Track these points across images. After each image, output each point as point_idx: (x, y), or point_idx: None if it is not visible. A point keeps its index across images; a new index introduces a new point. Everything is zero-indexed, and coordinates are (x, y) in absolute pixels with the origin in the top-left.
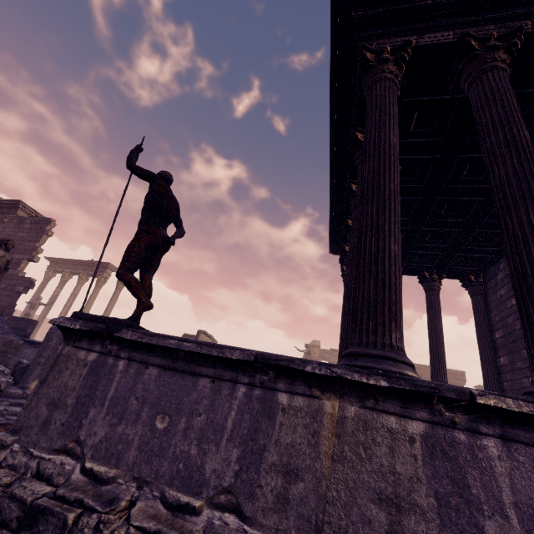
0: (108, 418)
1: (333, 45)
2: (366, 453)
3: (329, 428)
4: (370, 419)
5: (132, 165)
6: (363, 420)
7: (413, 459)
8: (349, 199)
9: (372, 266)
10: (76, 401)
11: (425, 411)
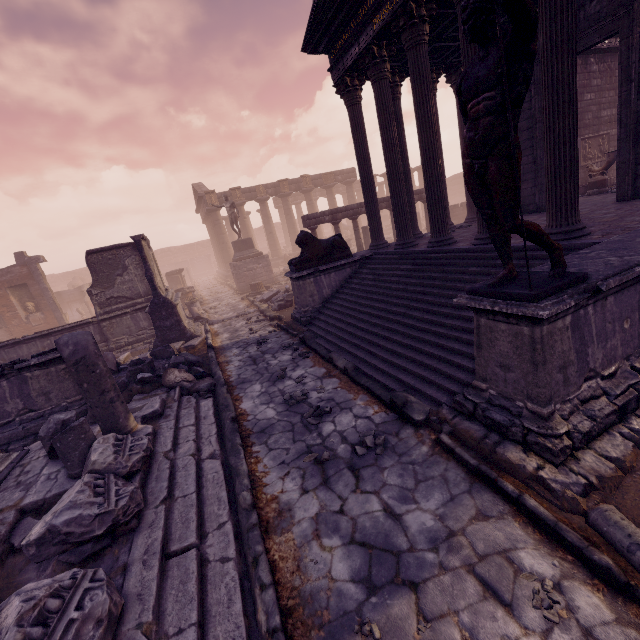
0: (600, 346)
1: None
2: None
3: None
4: None
5: None
6: None
7: None
8: None
9: None
10: (576, 354)
11: None
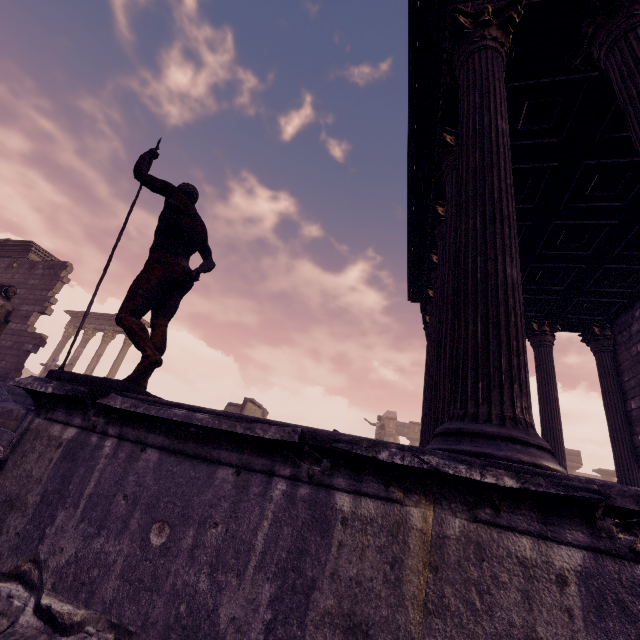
0: (83, 526)
1: (412, 18)
2: (483, 601)
3: (418, 554)
4: (487, 541)
5: (141, 173)
6: (475, 542)
7: (566, 615)
8: (433, 227)
9: (478, 299)
10: (40, 499)
11: (583, 531)
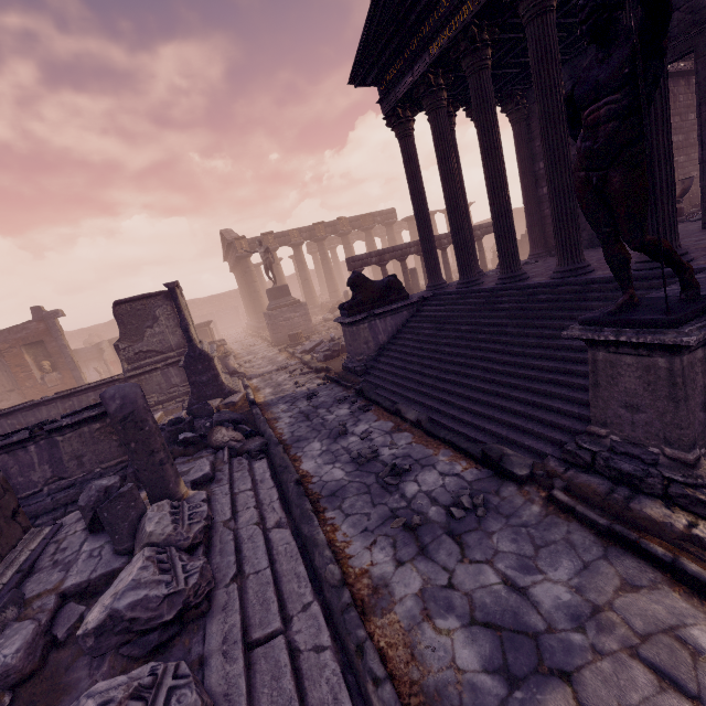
0: None
1: None
2: None
3: None
4: None
5: None
6: None
7: None
8: None
9: None
10: None
11: None
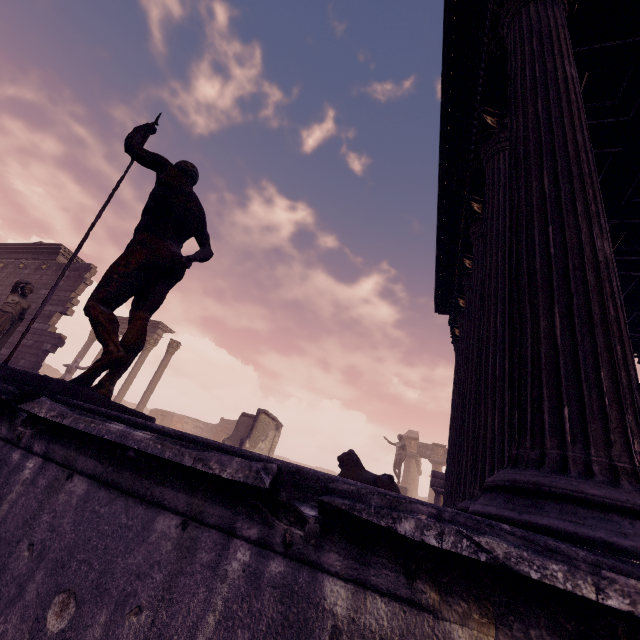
0: None
1: None
2: None
3: None
4: None
5: (131, 145)
6: None
7: None
8: (468, 225)
9: (554, 282)
10: None
11: None
